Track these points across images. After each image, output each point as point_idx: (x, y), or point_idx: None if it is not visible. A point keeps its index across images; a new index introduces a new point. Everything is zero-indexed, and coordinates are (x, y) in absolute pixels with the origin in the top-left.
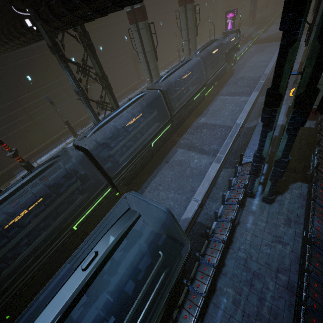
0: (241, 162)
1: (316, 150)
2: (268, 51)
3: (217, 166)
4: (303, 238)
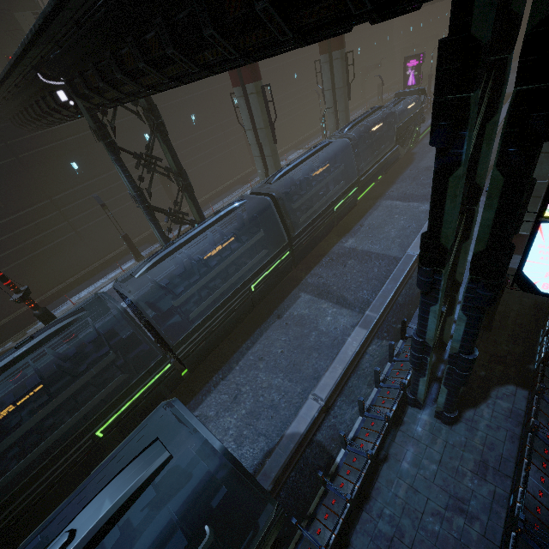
0: (404, 334)
1: (548, 324)
2: None
3: (362, 334)
4: (508, 512)
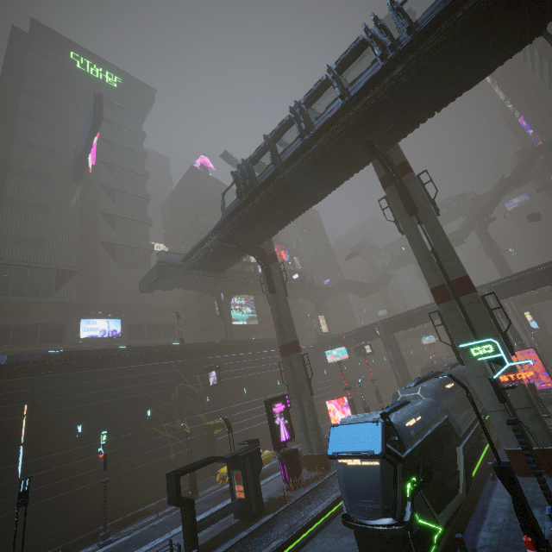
0: None
1: None
2: None
3: None
4: None
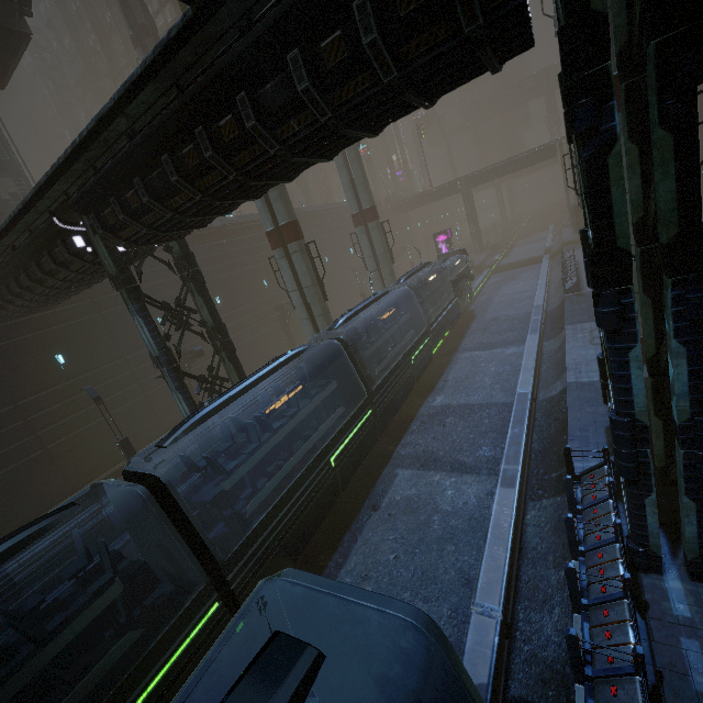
0: (572, 472)
1: None
2: (525, 277)
3: (511, 495)
4: None
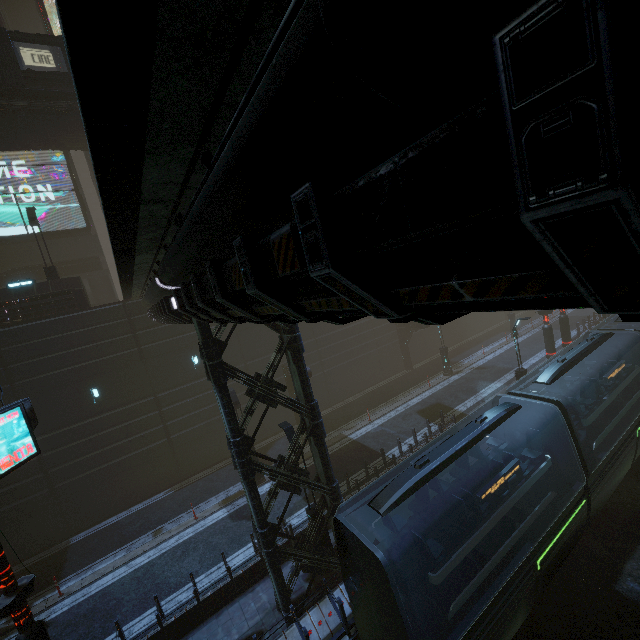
0: None
1: None
2: None
3: None
4: None
